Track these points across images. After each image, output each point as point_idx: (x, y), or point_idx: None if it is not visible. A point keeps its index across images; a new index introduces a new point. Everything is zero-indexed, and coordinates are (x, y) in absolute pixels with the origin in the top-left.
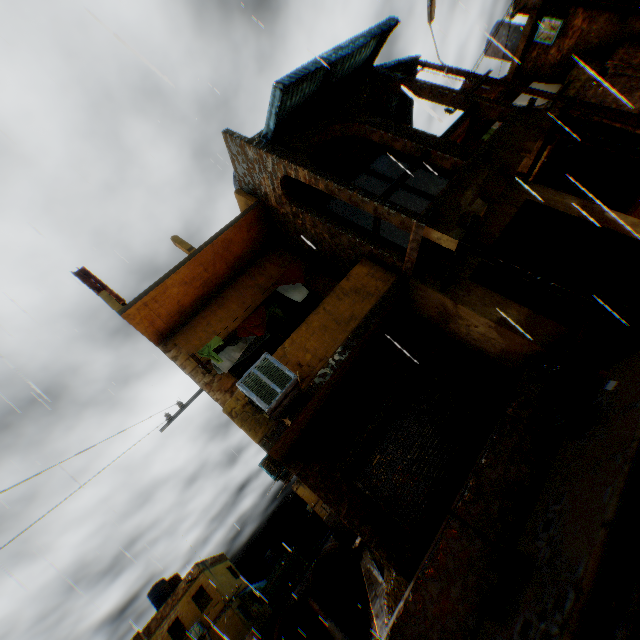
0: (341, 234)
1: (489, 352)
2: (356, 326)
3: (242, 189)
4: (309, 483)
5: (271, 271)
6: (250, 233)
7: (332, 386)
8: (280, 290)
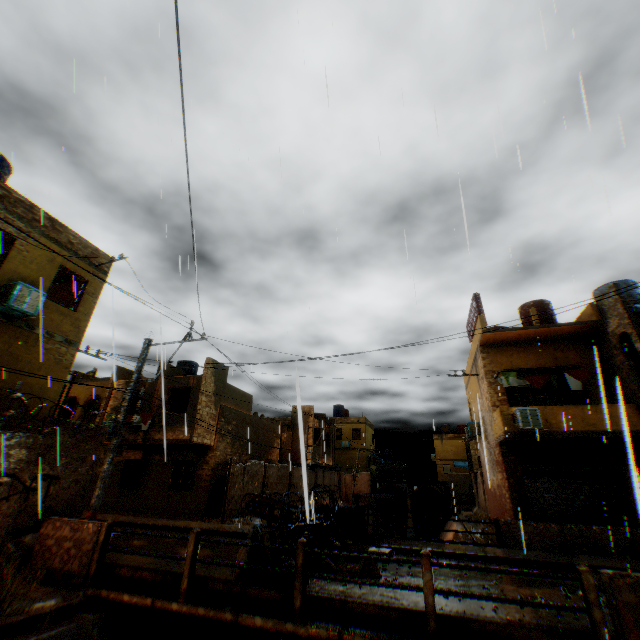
0: (631, 382)
1: None
2: (590, 430)
3: (595, 304)
4: (504, 459)
5: (568, 354)
6: (576, 330)
7: (551, 439)
8: (565, 375)
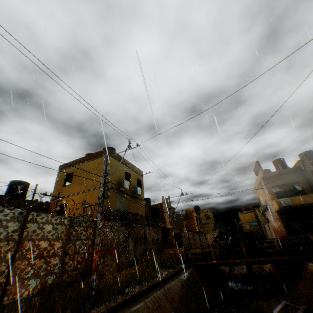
0: None
1: None
2: (306, 203)
3: (299, 160)
4: (279, 216)
5: (294, 177)
6: (295, 169)
7: (294, 208)
8: (294, 185)
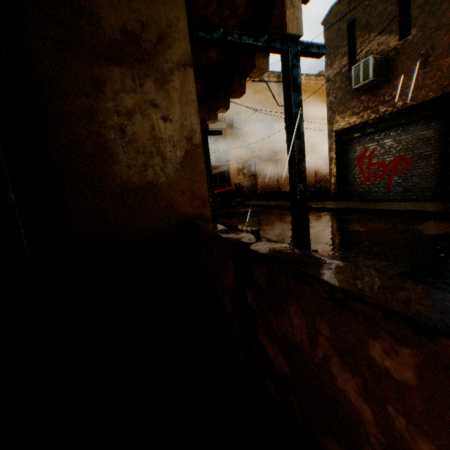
0: None
1: (115, 172)
2: None
3: None
4: None
5: None
6: None
7: None
8: None
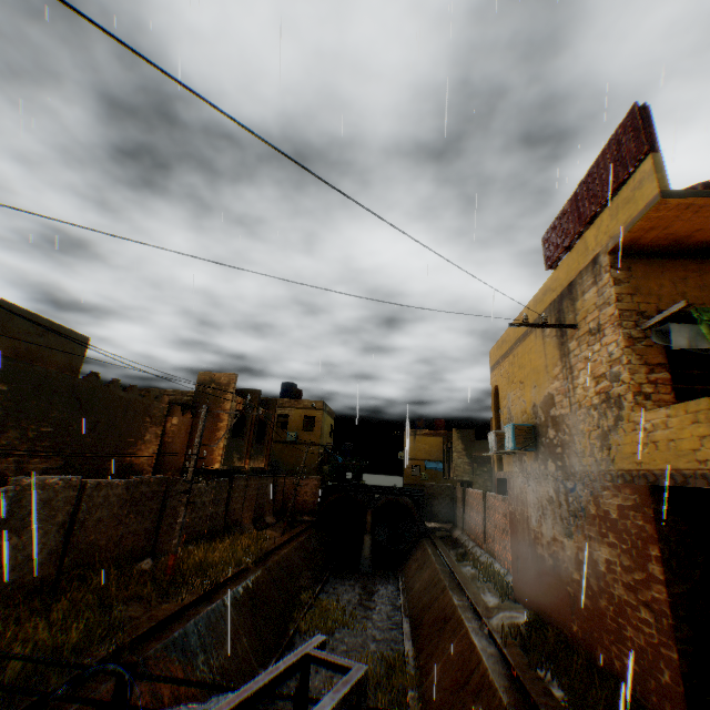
0: None
1: None
2: None
3: None
4: (659, 529)
5: None
6: None
7: None
8: None
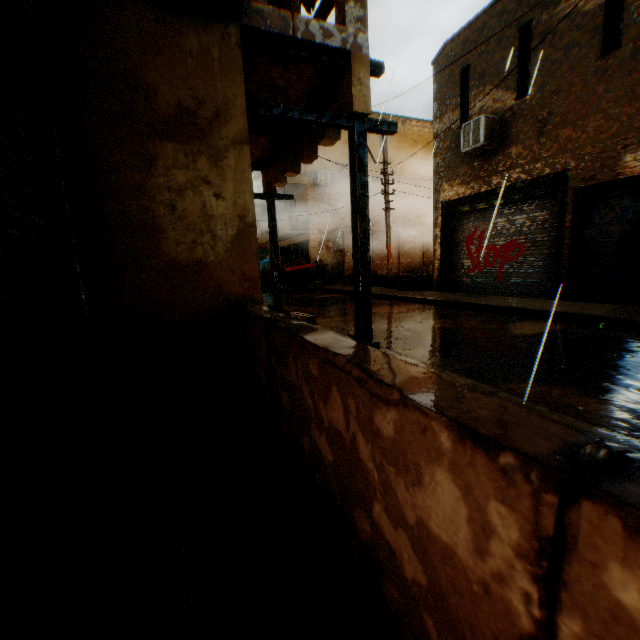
0: None
1: (163, 249)
2: None
3: None
4: None
5: None
6: None
7: None
8: None
